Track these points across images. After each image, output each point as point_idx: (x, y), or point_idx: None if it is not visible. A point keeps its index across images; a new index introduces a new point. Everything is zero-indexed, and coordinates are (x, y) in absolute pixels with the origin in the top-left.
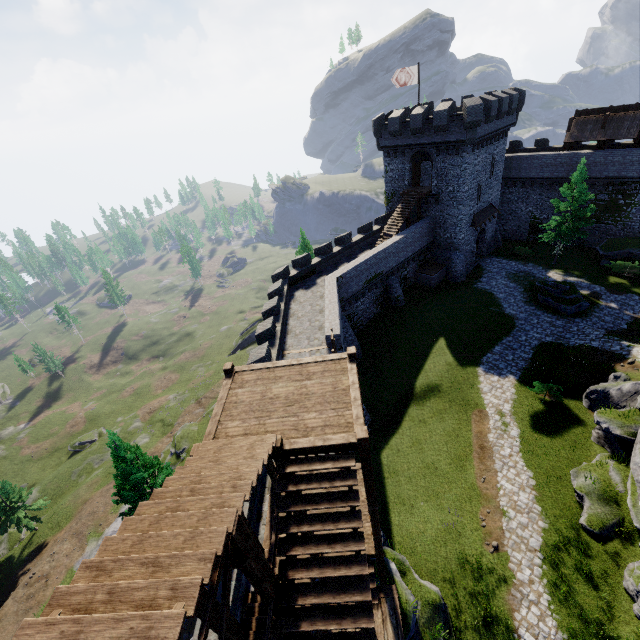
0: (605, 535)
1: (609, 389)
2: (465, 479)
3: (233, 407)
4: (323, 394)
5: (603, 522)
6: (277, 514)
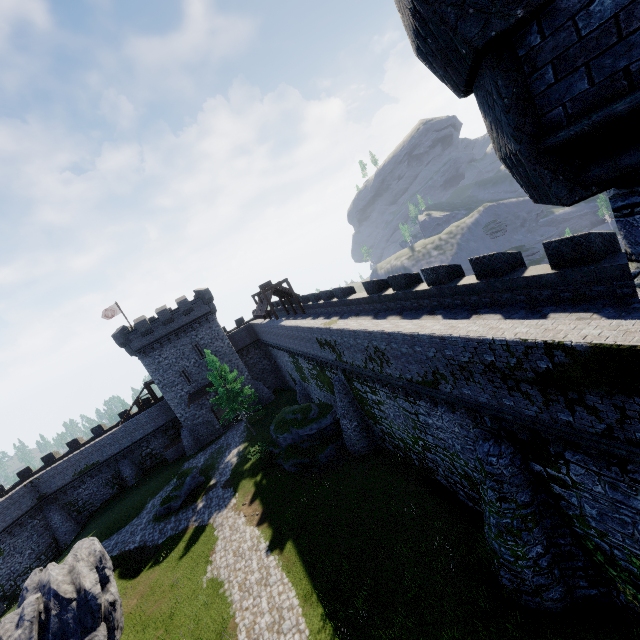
0: None
1: None
2: None
3: None
4: None
5: None
6: None
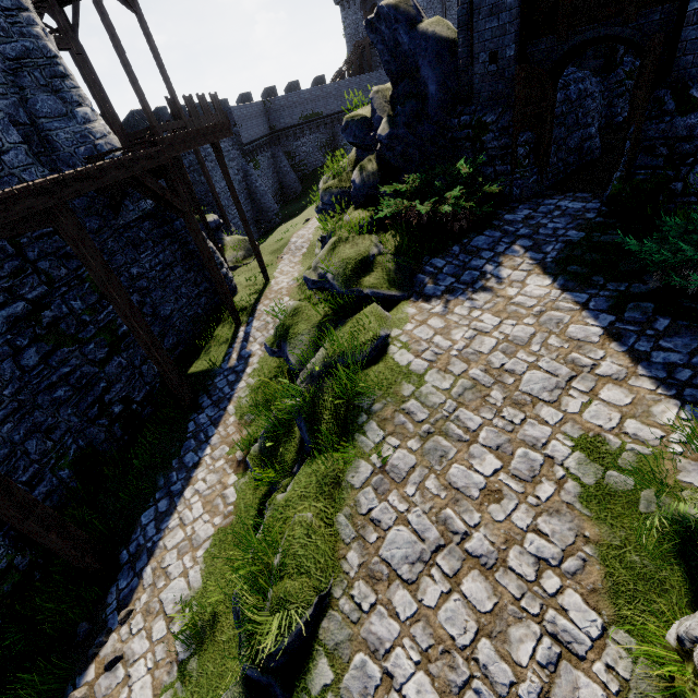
0: None
1: None
2: None
3: None
4: None
5: None
6: None
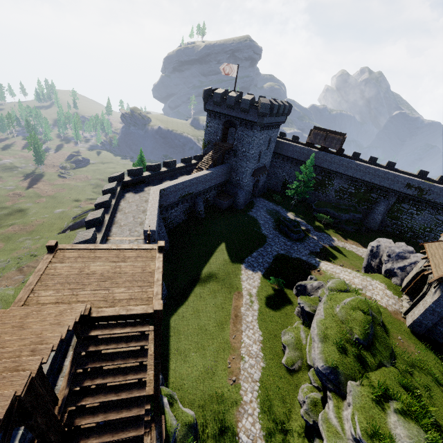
0: (293, 369)
1: (307, 284)
2: (223, 336)
3: (49, 278)
4: (133, 274)
5: (293, 361)
6: (74, 371)
